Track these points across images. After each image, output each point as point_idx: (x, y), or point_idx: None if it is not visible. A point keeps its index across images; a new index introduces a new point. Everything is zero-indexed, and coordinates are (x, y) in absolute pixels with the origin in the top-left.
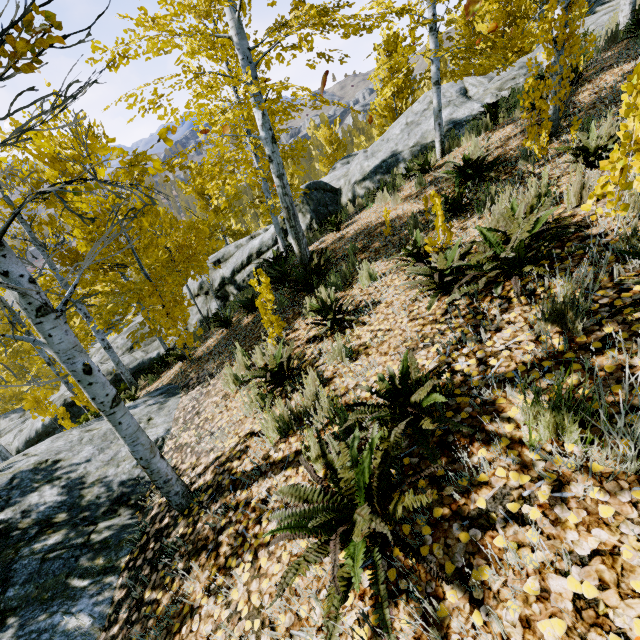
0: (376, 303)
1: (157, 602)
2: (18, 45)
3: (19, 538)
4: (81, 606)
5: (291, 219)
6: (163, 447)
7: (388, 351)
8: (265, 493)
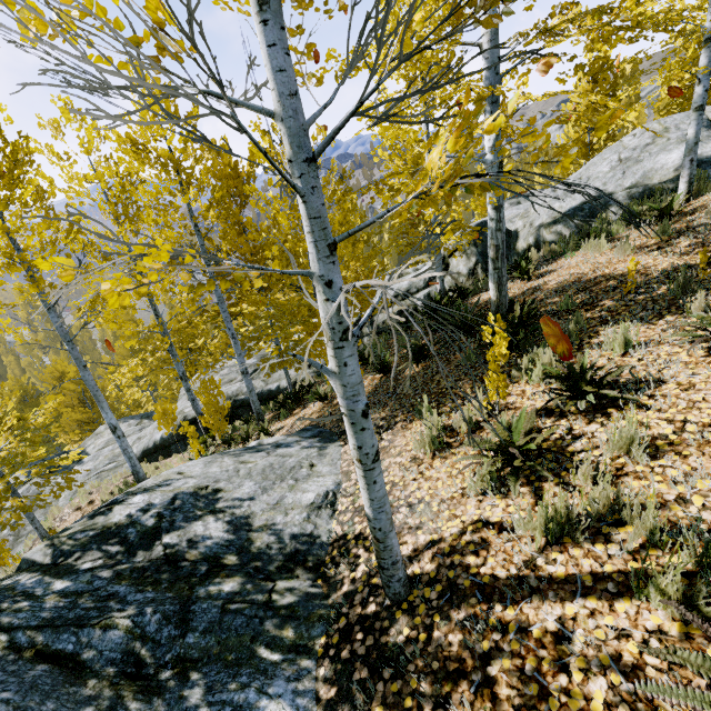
0: (655, 381)
1: None
2: None
3: (189, 572)
4: (278, 689)
5: (498, 259)
6: (336, 504)
7: None
8: (555, 624)
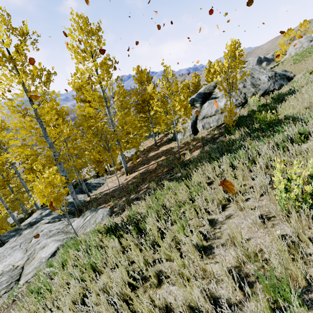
0: None
1: None
2: None
3: None
4: None
5: (23, 210)
6: None
7: None
8: None
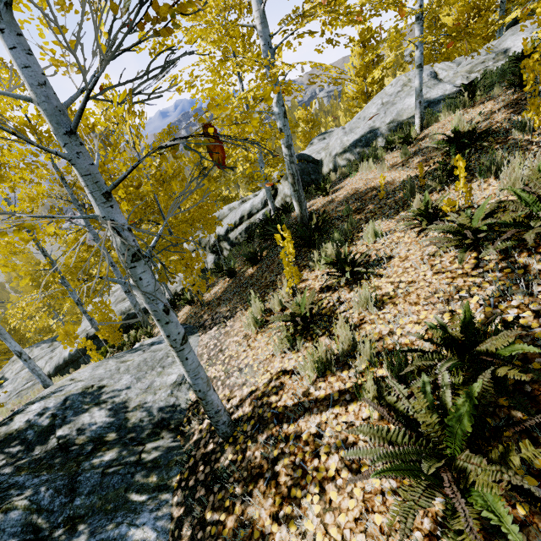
0: (388, 258)
1: (221, 523)
2: (160, 8)
3: (78, 453)
4: (143, 519)
5: (295, 184)
6: None
7: (418, 301)
8: (315, 428)
